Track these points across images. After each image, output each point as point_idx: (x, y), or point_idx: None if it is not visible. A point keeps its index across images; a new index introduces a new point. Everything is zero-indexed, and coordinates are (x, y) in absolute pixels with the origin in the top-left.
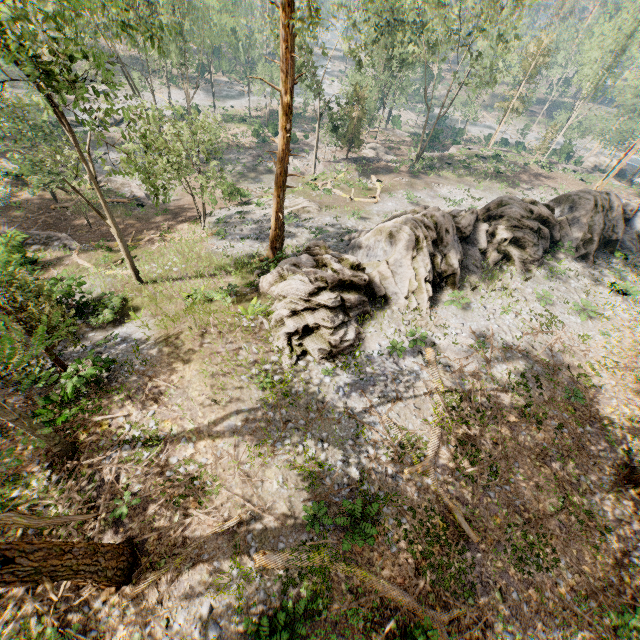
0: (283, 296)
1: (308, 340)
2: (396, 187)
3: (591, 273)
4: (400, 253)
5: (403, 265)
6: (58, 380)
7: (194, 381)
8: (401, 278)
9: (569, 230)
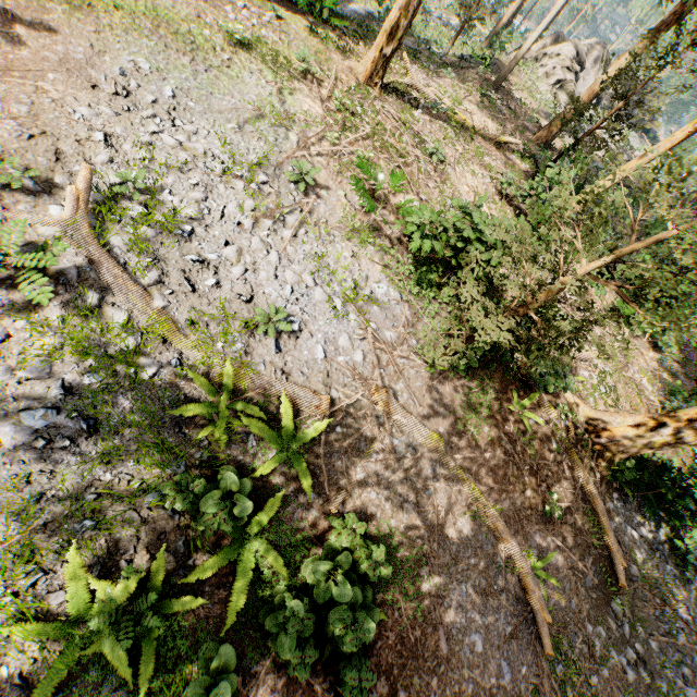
0: (557, 55)
1: (559, 92)
2: (511, 45)
3: (640, 139)
4: (590, 65)
5: (589, 74)
6: (444, 55)
7: (520, 86)
8: (586, 83)
9: (636, 107)
